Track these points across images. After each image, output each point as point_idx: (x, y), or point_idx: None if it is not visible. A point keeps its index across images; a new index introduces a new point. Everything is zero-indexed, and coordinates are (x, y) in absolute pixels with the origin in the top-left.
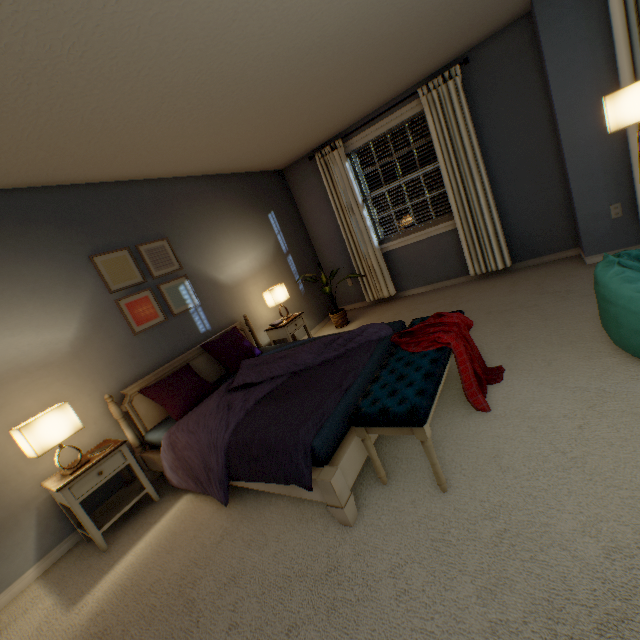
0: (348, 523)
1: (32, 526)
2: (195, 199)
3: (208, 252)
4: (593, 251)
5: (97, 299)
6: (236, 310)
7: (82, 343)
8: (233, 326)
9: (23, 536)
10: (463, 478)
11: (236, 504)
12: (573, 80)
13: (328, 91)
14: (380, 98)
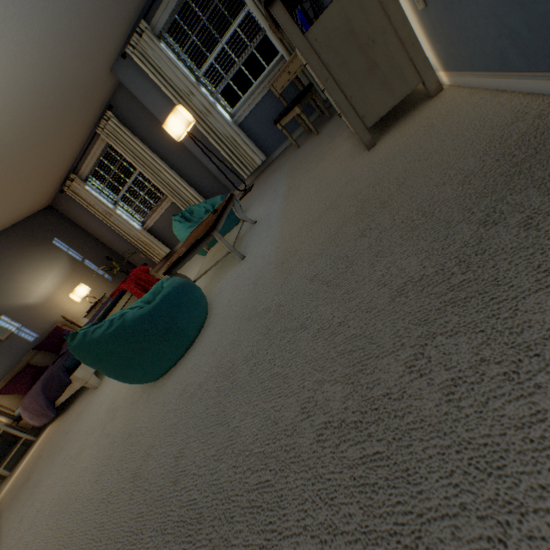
0: (96, 386)
1: None
2: None
3: (11, 290)
4: (234, 188)
5: None
6: (55, 315)
7: None
8: (55, 326)
9: None
10: None
11: (66, 413)
12: (162, 109)
13: (23, 167)
14: (75, 144)
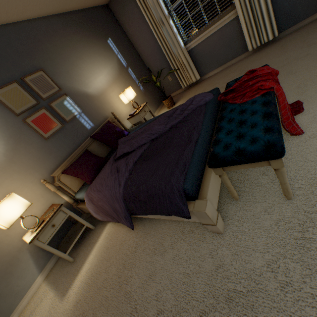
0: (220, 232)
1: (29, 258)
2: (52, 36)
3: (75, 75)
4: None
5: (9, 122)
6: (106, 110)
7: (12, 153)
8: (107, 121)
9: (26, 264)
10: (302, 187)
11: (139, 226)
12: None
13: None
14: None
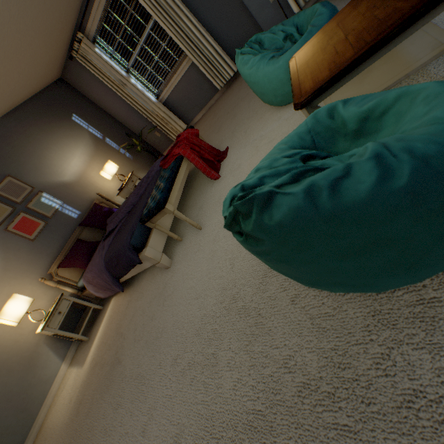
0: (168, 267)
1: (48, 351)
2: (9, 137)
3: (45, 168)
4: None
5: None
6: (90, 193)
7: (3, 262)
8: (93, 204)
9: (47, 356)
10: (208, 218)
11: (131, 288)
12: None
13: (26, 4)
14: None
